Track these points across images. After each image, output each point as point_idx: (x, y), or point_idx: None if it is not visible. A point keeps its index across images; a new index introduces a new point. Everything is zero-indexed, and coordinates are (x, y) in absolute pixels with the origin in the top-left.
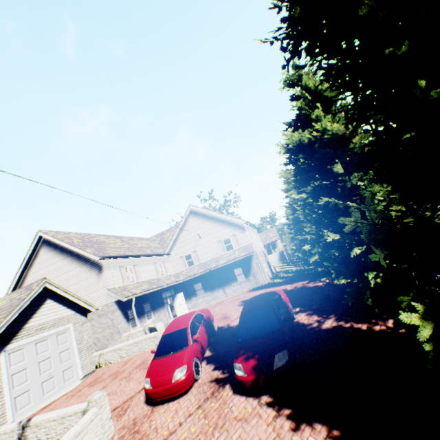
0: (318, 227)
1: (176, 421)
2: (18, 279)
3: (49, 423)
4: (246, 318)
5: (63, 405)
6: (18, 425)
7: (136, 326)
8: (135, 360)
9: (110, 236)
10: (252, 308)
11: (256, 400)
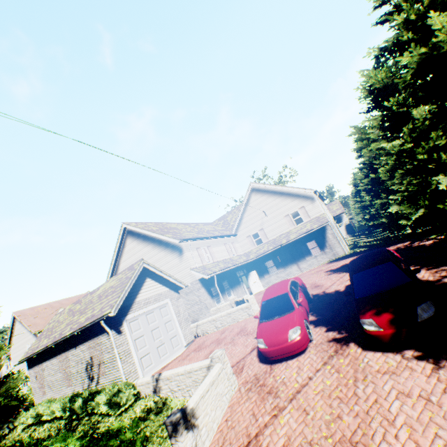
0: (419, 178)
1: (303, 375)
2: (113, 267)
3: (178, 377)
4: (360, 276)
5: (178, 366)
6: (151, 379)
7: (219, 302)
8: (232, 329)
9: (179, 224)
10: (365, 266)
11: (398, 355)
